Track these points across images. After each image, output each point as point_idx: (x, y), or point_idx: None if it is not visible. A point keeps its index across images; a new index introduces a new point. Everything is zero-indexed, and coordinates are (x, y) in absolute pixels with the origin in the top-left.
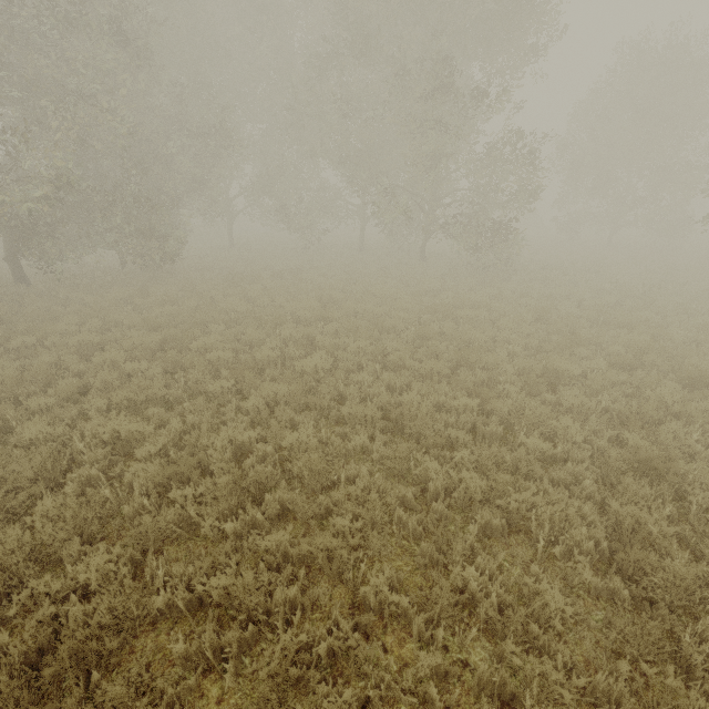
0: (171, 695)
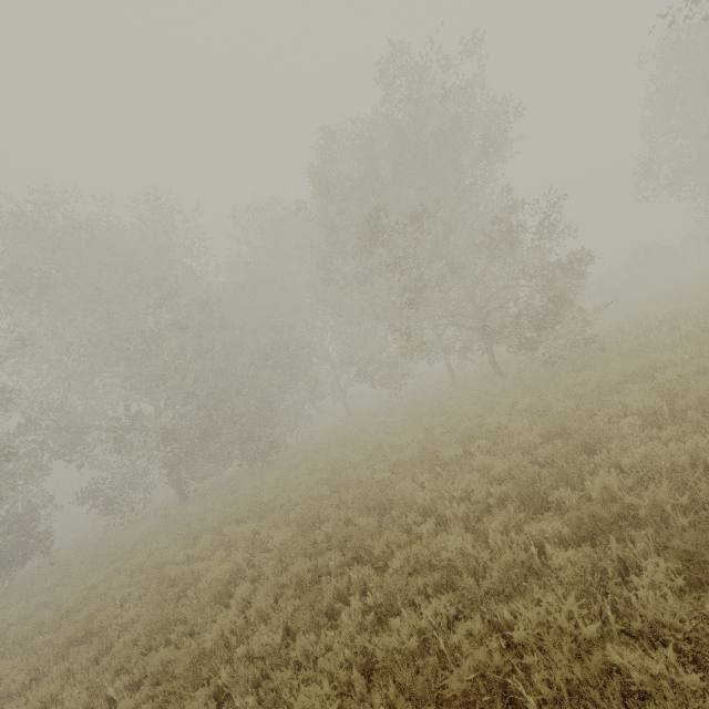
0: None
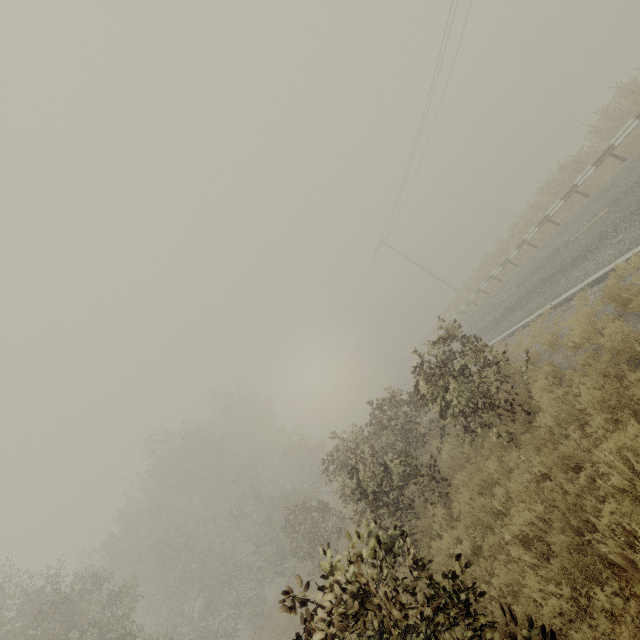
0: None
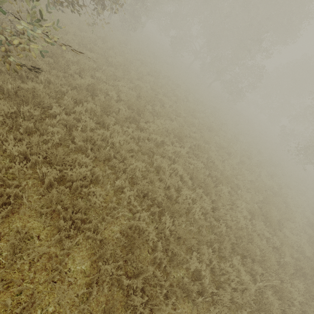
0: (190, 145)
